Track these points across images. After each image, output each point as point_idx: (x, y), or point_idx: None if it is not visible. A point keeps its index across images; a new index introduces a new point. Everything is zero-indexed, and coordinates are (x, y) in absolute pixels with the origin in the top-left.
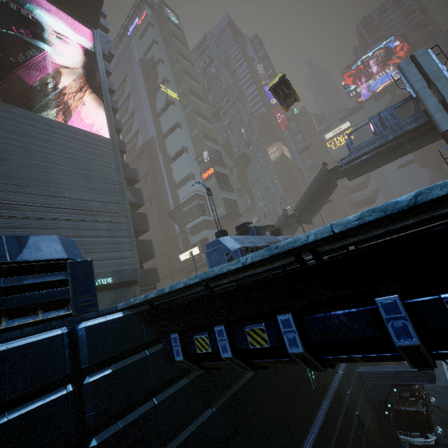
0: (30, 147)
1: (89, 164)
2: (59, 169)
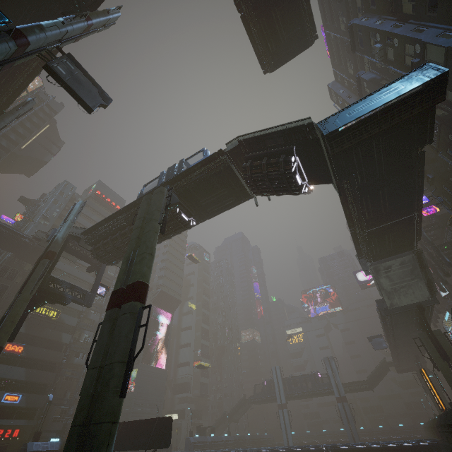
0: (146, 380)
1: (157, 383)
2: (150, 387)
